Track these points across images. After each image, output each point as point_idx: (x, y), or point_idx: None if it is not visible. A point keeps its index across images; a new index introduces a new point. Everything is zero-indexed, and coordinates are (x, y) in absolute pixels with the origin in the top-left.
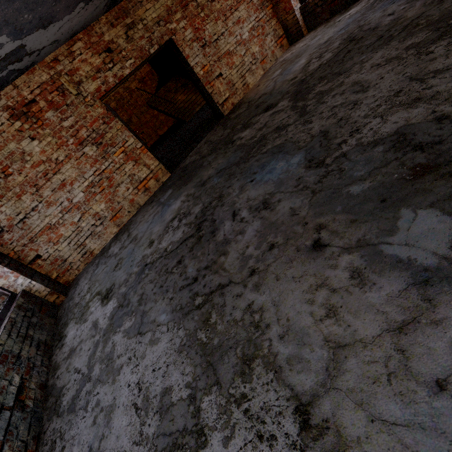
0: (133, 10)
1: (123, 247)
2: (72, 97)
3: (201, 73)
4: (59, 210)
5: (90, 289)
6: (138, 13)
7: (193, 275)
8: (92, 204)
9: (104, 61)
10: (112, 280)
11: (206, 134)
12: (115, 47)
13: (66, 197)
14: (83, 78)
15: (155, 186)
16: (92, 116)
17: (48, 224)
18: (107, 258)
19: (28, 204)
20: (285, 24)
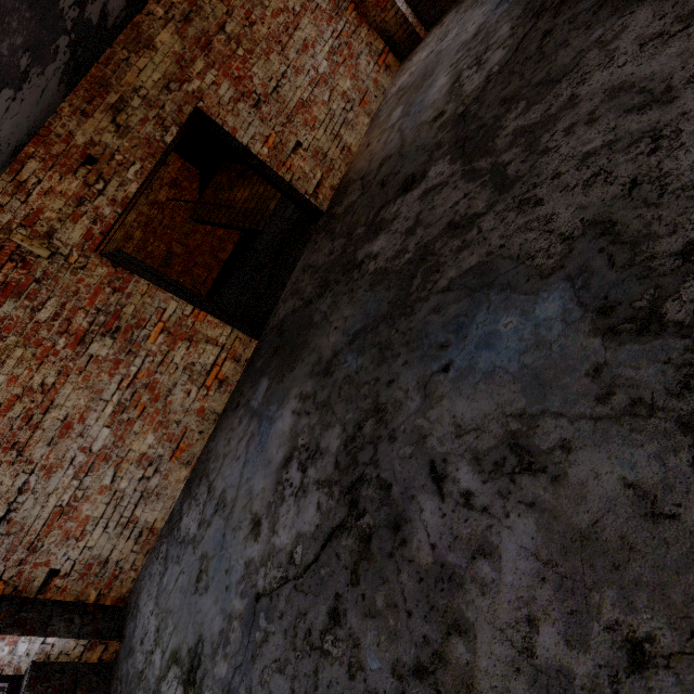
0: (116, 77)
1: (205, 523)
2: (42, 263)
3: (265, 152)
4: (71, 474)
5: (158, 634)
6: (126, 81)
7: (388, 689)
8: (129, 442)
9: (85, 181)
10: (196, 622)
11: (300, 252)
12: (100, 152)
13: (78, 446)
14: (55, 224)
15: (235, 372)
16: (89, 287)
17: (56, 507)
18: (180, 546)
19: (9, 484)
20: (384, 29)
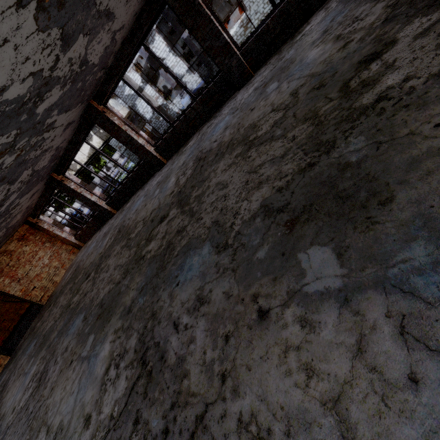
0: None
1: None
2: None
3: (21, 294)
4: None
5: None
6: None
7: None
8: None
9: None
10: None
11: (34, 320)
12: None
13: None
14: None
15: None
16: None
17: None
18: None
19: None
20: (71, 244)
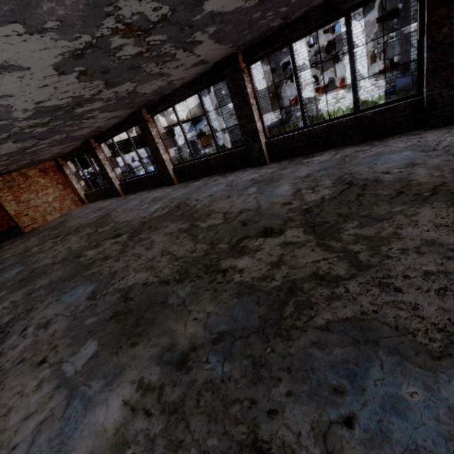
0: None
1: None
2: None
3: (13, 213)
4: None
5: None
6: None
7: None
8: None
9: None
10: None
11: (9, 240)
12: None
13: None
14: None
15: None
16: None
17: None
18: None
19: None
20: (79, 197)
